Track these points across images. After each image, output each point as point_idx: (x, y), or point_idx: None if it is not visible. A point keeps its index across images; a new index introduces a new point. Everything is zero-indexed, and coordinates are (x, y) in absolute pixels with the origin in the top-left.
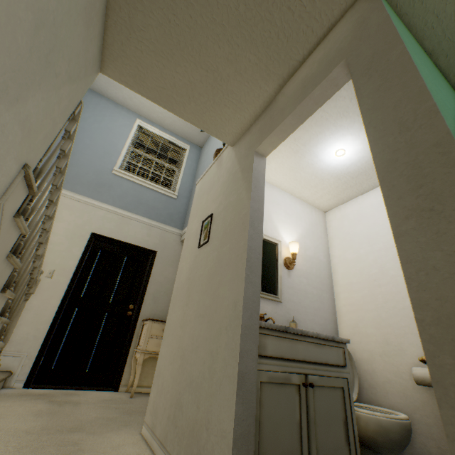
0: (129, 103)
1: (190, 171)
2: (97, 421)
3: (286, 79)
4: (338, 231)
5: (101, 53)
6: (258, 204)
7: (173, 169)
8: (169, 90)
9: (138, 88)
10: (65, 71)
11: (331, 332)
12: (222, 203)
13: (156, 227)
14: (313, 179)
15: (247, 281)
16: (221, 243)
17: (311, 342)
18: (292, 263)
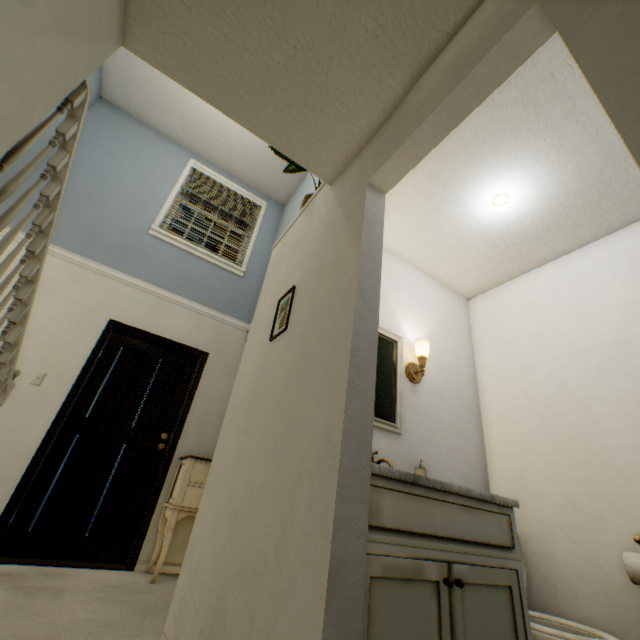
0: (181, 135)
1: (266, 239)
2: (84, 628)
3: (424, 66)
4: (489, 328)
5: (123, 9)
6: (372, 264)
7: (241, 234)
8: (233, 82)
9: (183, 76)
10: (45, 4)
11: (479, 487)
12: (312, 269)
13: (209, 317)
14: (453, 244)
15: (350, 390)
16: (307, 330)
17: (455, 503)
18: (419, 373)
